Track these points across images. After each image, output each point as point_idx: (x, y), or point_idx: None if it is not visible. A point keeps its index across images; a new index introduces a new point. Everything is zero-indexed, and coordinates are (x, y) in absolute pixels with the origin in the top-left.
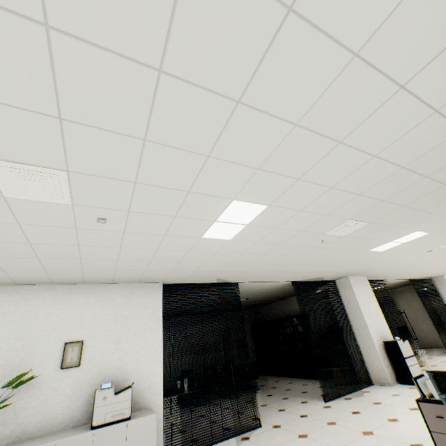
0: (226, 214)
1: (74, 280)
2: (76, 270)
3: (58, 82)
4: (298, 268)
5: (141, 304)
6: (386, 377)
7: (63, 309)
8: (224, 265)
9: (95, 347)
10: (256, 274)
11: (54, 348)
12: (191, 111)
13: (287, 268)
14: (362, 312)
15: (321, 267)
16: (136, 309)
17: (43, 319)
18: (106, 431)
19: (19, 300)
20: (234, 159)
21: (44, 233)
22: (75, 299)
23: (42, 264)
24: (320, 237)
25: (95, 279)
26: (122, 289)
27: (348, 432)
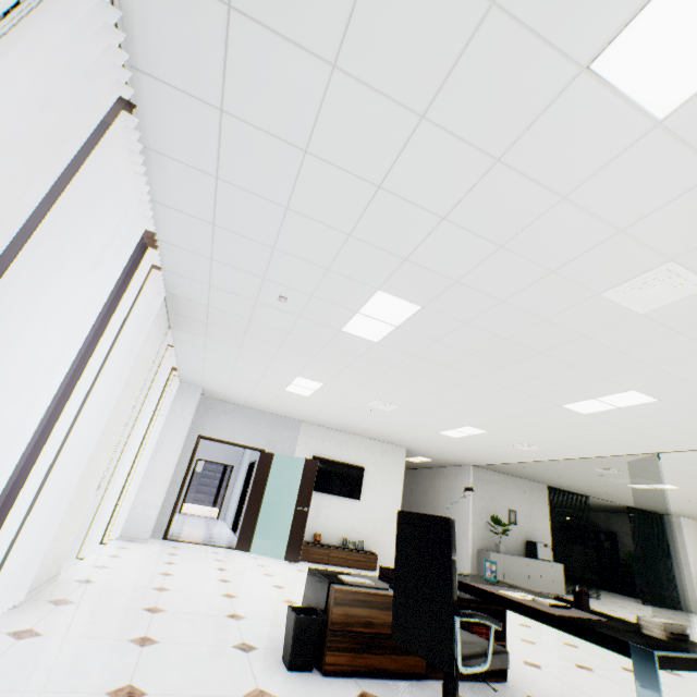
0: (655, 485)
1: (513, 474)
2: (531, 474)
3: (662, 471)
4: (648, 502)
5: (537, 497)
6: (696, 607)
7: (505, 489)
8: (605, 490)
9: (520, 516)
10: (611, 497)
11: (504, 510)
12: (689, 477)
13: (640, 500)
14: (686, 551)
15: (665, 506)
16: (535, 499)
17: (498, 492)
18: (544, 563)
19: (487, 478)
20: (686, 482)
21: (568, 471)
22: (508, 484)
23: (528, 471)
24: (689, 498)
25: (522, 476)
26: (528, 484)
27: (674, 616)
